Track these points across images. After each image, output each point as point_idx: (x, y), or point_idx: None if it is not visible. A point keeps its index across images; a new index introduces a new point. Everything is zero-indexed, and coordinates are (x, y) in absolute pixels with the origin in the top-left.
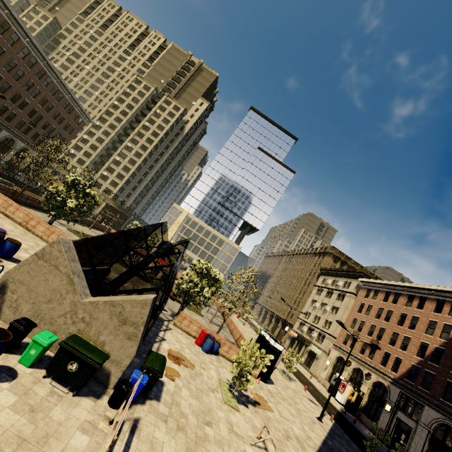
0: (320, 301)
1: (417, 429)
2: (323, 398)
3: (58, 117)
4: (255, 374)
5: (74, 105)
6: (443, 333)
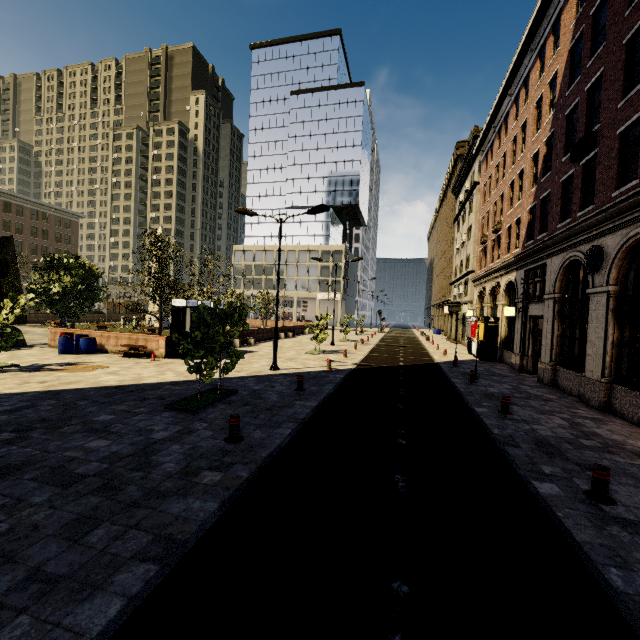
0: (460, 236)
1: (544, 311)
2: (416, 358)
3: (39, 233)
4: (161, 354)
5: (44, 210)
6: (554, 104)
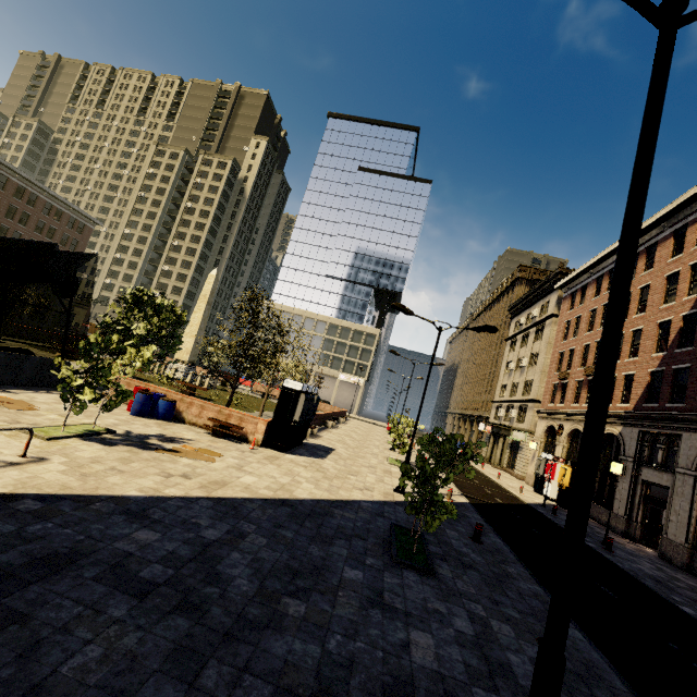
0: (516, 358)
1: (675, 484)
2: (498, 491)
3: (44, 230)
4: (256, 440)
5: (61, 206)
6: (695, 285)
